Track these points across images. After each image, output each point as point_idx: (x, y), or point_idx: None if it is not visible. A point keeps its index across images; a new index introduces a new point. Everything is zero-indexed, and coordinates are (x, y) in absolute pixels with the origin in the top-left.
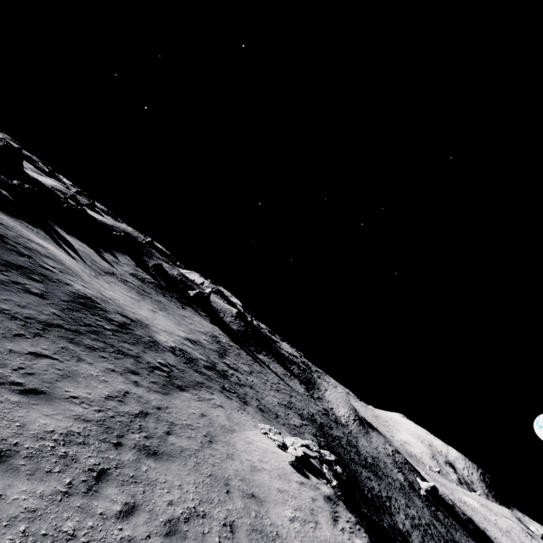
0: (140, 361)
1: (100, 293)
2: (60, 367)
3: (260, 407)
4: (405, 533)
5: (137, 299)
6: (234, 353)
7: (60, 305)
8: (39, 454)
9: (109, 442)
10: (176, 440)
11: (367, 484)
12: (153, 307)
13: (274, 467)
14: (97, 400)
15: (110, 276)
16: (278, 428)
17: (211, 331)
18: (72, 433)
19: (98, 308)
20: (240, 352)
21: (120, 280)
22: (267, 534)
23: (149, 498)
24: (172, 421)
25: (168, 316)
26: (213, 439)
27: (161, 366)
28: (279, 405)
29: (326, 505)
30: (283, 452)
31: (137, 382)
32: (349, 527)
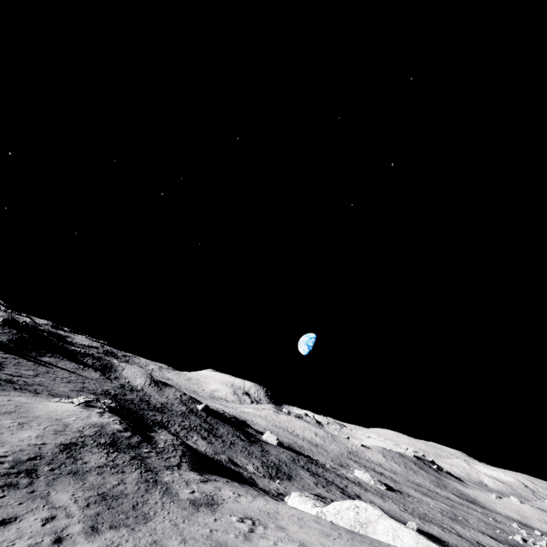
0: None
1: None
2: None
3: (52, 394)
4: (175, 433)
5: None
6: (12, 363)
7: None
8: None
9: None
10: (1, 410)
11: (152, 418)
12: None
13: (65, 409)
14: None
15: None
16: None
17: None
18: None
19: None
20: (19, 361)
21: None
22: (62, 424)
23: (1, 422)
24: None
25: None
26: (22, 407)
27: None
28: (71, 391)
29: (97, 414)
30: (71, 404)
31: None
32: (109, 417)
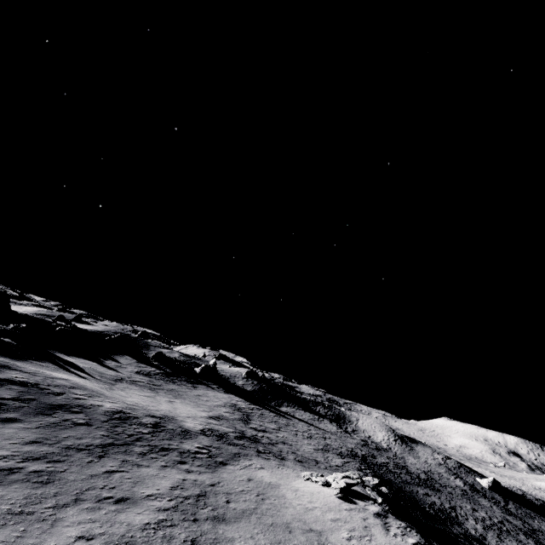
0: (182, 451)
1: (125, 403)
2: (129, 476)
3: (298, 459)
4: (479, 537)
5: (153, 396)
6: (257, 415)
7: (104, 426)
8: (148, 539)
9: (188, 520)
10: (236, 505)
11: (427, 501)
12: (169, 398)
13: (323, 503)
14: (166, 493)
15: (120, 382)
16: (320, 472)
17: (228, 401)
18: (161, 520)
19: (131, 417)
20: (262, 412)
21: (130, 382)
22: None
23: None
24: (227, 491)
25: (184, 401)
26: (265, 497)
27: (200, 449)
28: (316, 452)
29: (376, 520)
30: (328, 489)
31: (188, 469)
32: (400, 531)
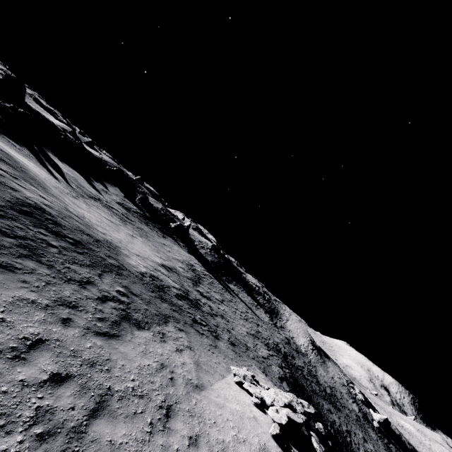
0: (88, 288)
1: (65, 208)
2: None
3: (231, 340)
4: None
5: (117, 224)
6: (208, 281)
7: None
8: None
9: None
10: (106, 429)
11: (329, 418)
12: (134, 233)
13: (254, 448)
14: None
15: (94, 200)
16: (249, 364)
17: (188, 260)
18: None
19: (50, 220)
20: (213, 281)
21: (105, 205)
22: None
23: None
24: (110, 385)
25: (147, 242)
26: (171, 411)
27: (119, 295)
28: (248, 335)
29: None
30: (262, 415)
31: (70, 319)
32: None
